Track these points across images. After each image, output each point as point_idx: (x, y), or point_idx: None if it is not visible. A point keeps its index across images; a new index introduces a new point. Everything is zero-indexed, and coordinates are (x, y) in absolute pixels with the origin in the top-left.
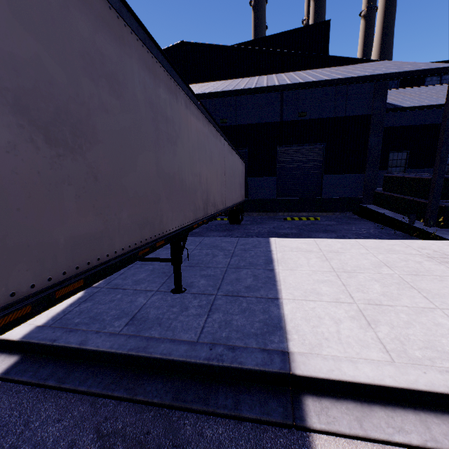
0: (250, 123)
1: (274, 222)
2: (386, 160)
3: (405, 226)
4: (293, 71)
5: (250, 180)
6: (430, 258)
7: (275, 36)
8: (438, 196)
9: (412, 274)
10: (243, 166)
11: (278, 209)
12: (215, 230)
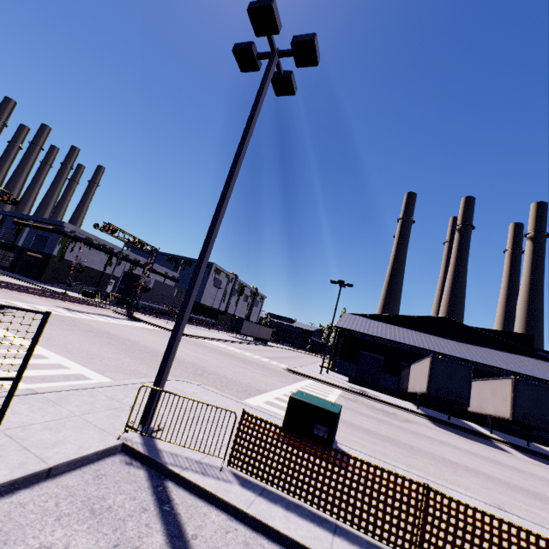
0: (481, 369)
1: None
2: None
3: None
4: (512, 353)
5: None
6: None
7: (500, 331)
8: None
9: None
10: None
11: (495, 428)
12: None
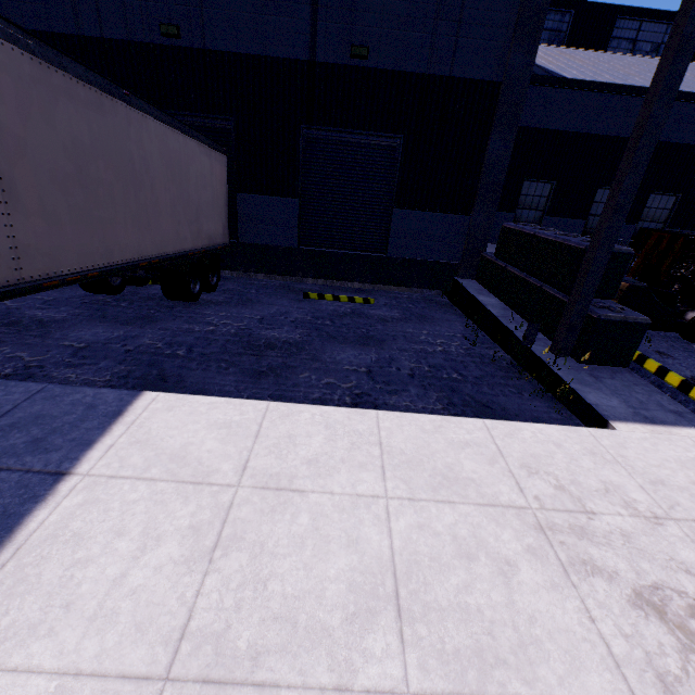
0: (238, 52)
1: (280, 300)
2: (517, 194)
3: (516, 349)
4: None
5: (243, 200)
6: (543, 536)
7: None
8: (591, 294)
9: (462, 693)
10: (220, 163)
11: (301, 270)
12: (110, 318)
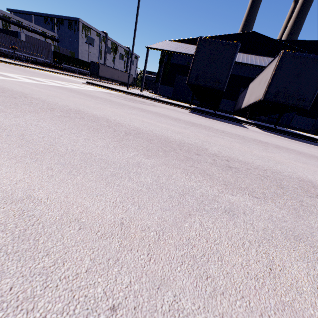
0: None
1: None
2: None
3: None
4: None
5: None
6: None
7: (301, 41)
8: None
9: None
10: None
11: None
12: None
